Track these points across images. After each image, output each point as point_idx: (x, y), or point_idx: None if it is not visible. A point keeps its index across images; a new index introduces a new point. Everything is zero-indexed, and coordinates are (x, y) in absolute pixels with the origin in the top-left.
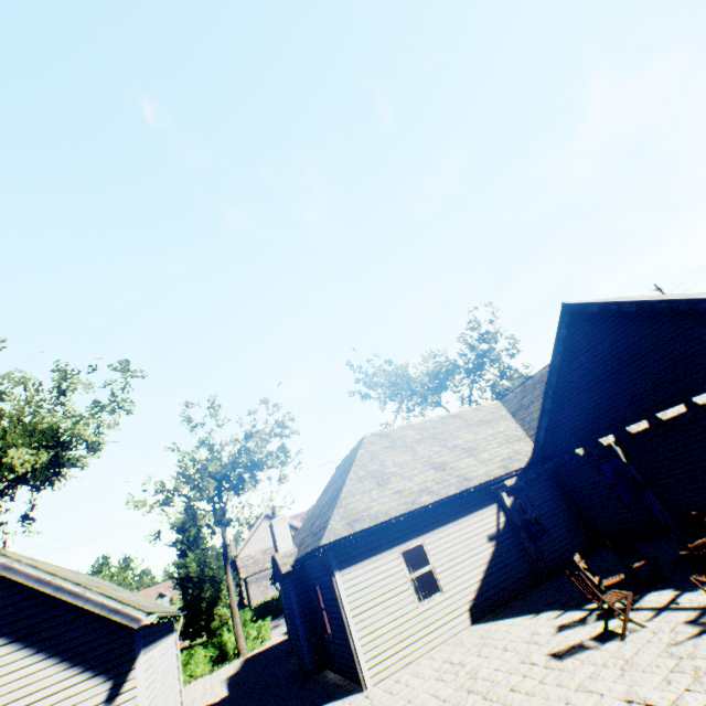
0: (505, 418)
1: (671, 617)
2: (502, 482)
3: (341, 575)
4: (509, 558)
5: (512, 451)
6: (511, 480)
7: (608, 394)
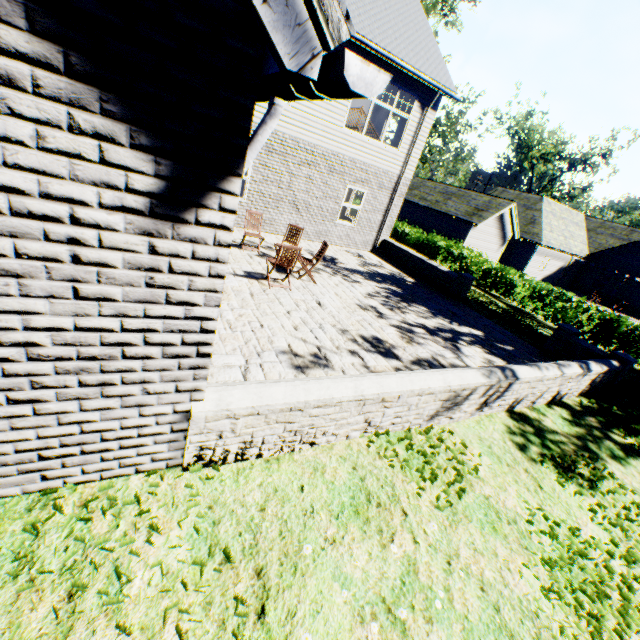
0: (583, 230)
1: (600, 307)
2: (575, 257)
3: (535, 253)
4: (555, 275)
5: (582, 249)
6: (581, 260)
7: (635, 263)
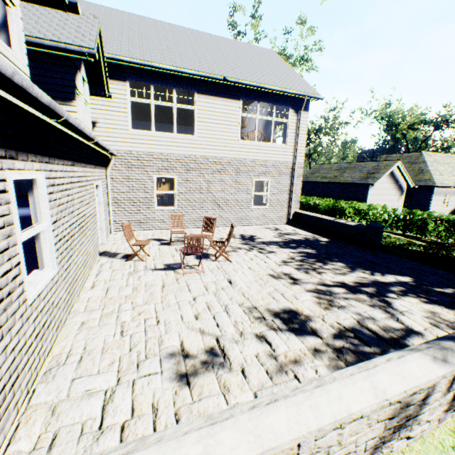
0: None
1: None
2: None
3: (434, 194)
4: None
5: None
6: None
7: None
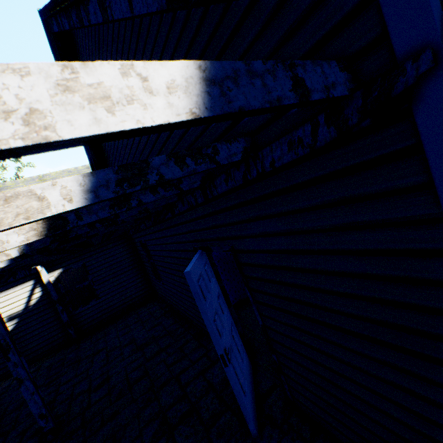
0: None
1: None
2: None
3: None
4: (33, 332)
5: None
6: None
7: None
